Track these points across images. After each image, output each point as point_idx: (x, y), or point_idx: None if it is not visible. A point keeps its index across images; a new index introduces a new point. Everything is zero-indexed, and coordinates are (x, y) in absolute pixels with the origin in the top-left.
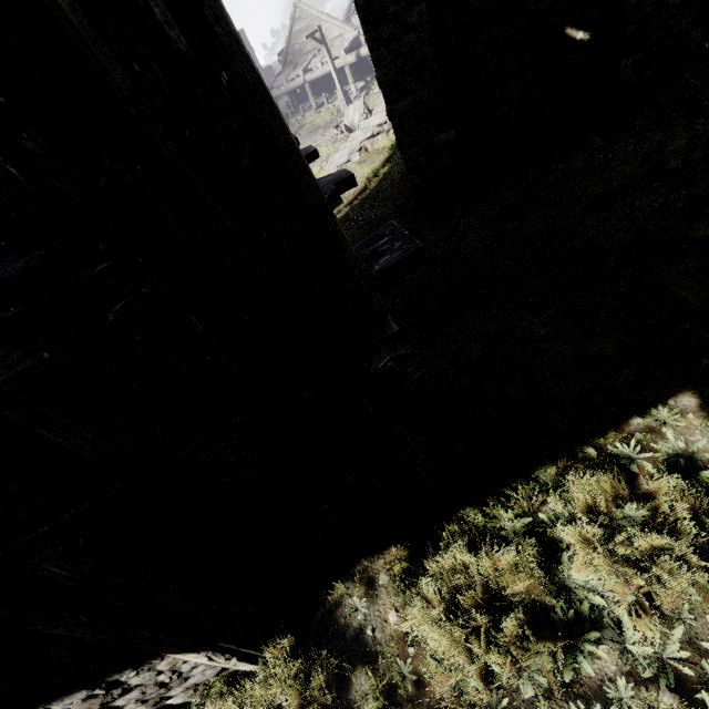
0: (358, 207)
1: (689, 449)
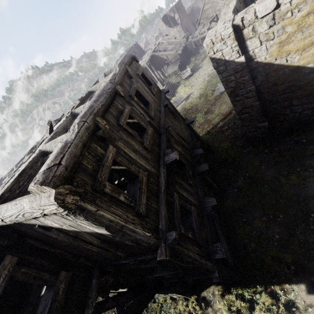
0: (226, 124)
1: (295, 300)
